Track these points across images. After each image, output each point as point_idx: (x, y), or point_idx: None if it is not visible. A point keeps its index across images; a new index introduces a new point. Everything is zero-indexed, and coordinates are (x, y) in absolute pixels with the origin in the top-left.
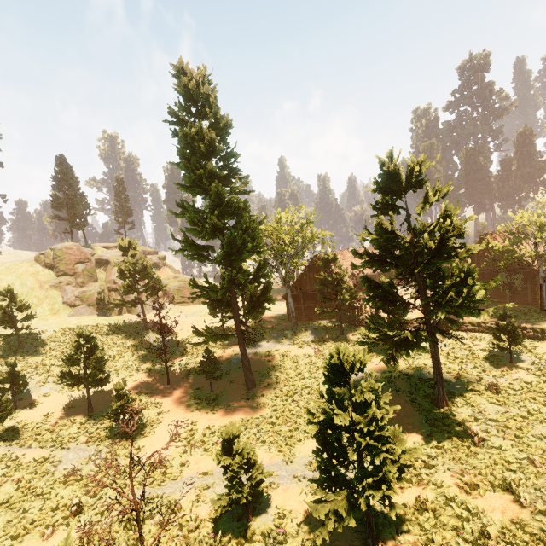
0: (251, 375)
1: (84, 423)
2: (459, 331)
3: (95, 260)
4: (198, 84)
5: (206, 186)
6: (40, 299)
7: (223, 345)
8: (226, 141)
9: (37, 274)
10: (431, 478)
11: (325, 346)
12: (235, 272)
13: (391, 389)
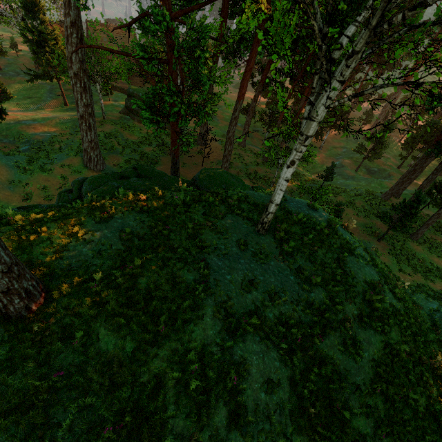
0: None
1: None
2: (115, 91)
3: None
4: None
5: None
6: None
7: None
8: None
9: None
10: (38, 114)
11: (46, 82)
12: None
13: (56, 100)
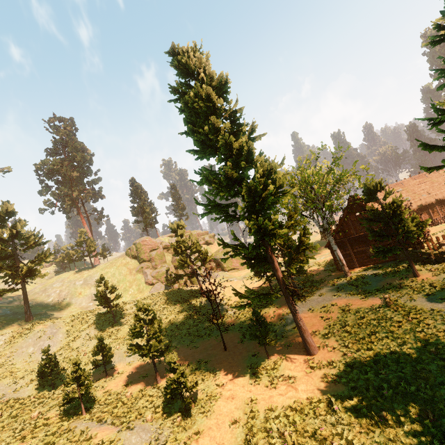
0: (309, 338)
1: (152, 395)
2: None
3: (163, 247)
4: (191, 58)
5: (214, 142)
6: (131, 282)
7: (273, 304)
8: (228, 100)
9: (128, 264)
10: None
11: (398, 294)
12: (260, 220)
13: None
